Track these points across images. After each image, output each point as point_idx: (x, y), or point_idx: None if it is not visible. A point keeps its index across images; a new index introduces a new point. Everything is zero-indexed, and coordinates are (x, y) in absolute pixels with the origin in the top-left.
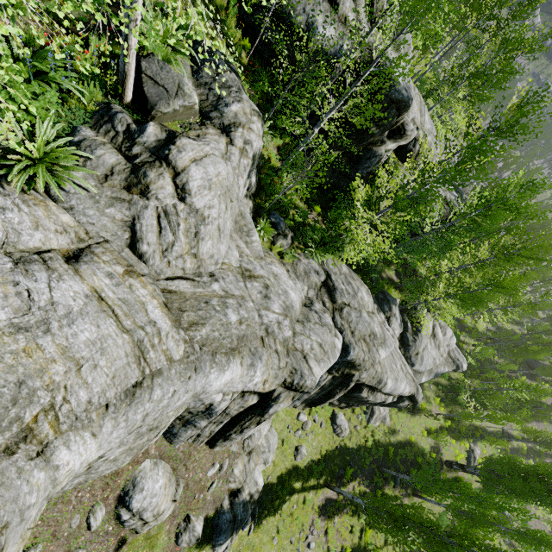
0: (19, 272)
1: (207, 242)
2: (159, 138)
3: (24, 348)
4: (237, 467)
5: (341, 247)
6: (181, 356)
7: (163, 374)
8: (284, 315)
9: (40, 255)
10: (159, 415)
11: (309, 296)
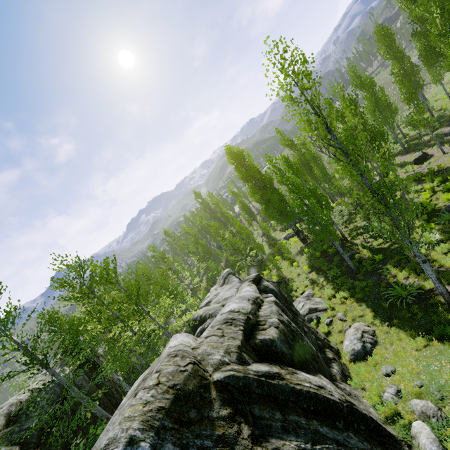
0: None
1: None
2: None
3: None
4: None
5: None
6: None
7: None
8: None
9: None
10: None
11: None
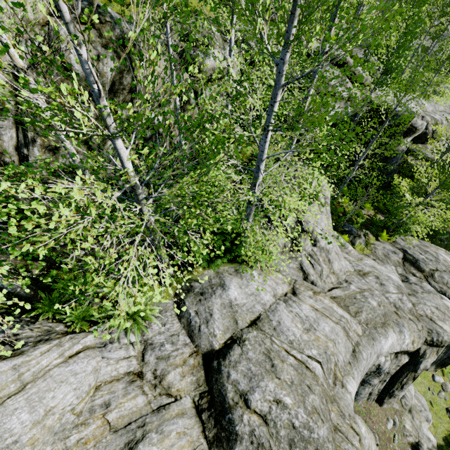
0: (288, 306)
1: (335, 263)
2: (295, 221)
3: (314, 338)
4: (406, 423)
5: (407, 229)
6: (361, 332)
7: (360, 344)
8: (400, 293)
9: (286, 296)
10: (366, 369)
11: (399, 273)
